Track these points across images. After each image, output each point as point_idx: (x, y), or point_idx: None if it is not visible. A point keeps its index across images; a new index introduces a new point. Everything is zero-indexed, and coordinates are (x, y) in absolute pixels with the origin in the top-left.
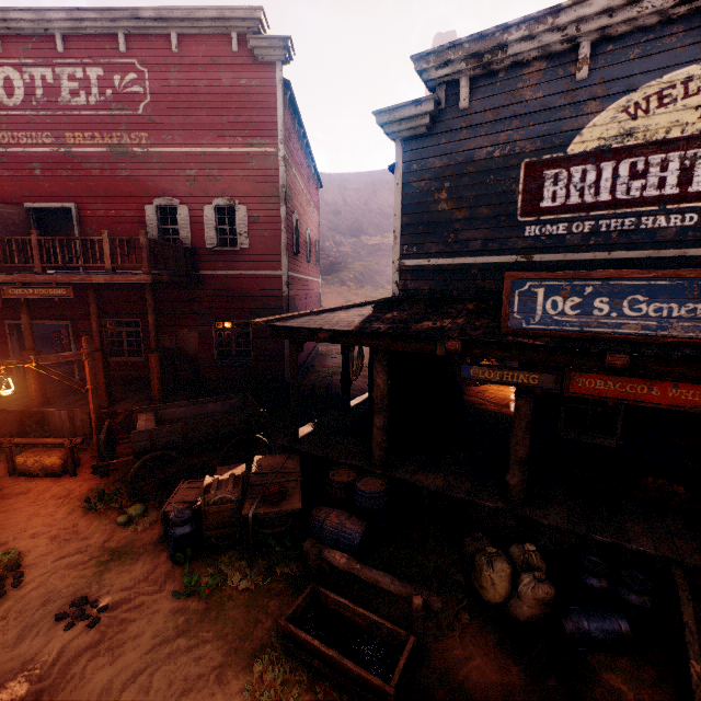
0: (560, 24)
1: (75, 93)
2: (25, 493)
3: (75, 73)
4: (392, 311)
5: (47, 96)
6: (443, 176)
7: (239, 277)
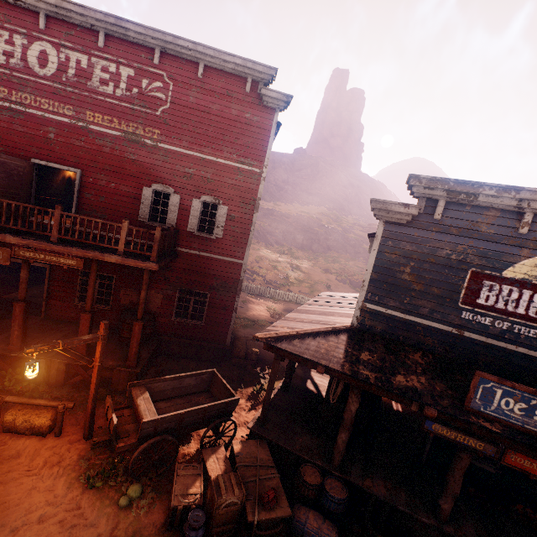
0: (519, 198)
1: (104, 82)
2: (16, 456)
3: (108, 67)
4: (363, 350)
5: (78, 77)
6: (410, 257)
7: (208, 258)
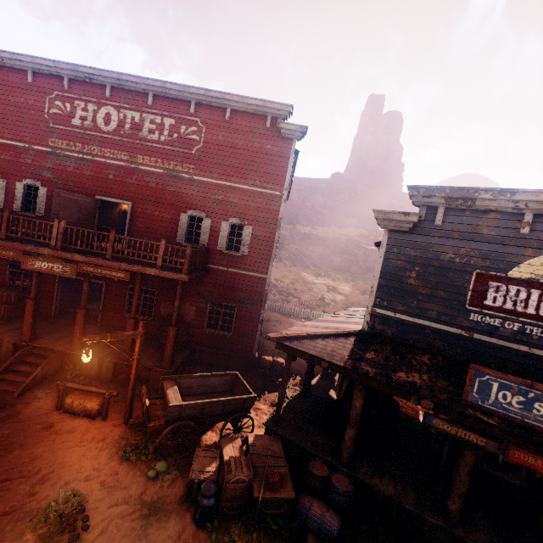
0: (515, 199)
1: (151, 131)
2: (72, 431)
3: (155, 119)
4: (369, 350)
5: (132, 130)
6: (415, 262)
7: (235, 274)
